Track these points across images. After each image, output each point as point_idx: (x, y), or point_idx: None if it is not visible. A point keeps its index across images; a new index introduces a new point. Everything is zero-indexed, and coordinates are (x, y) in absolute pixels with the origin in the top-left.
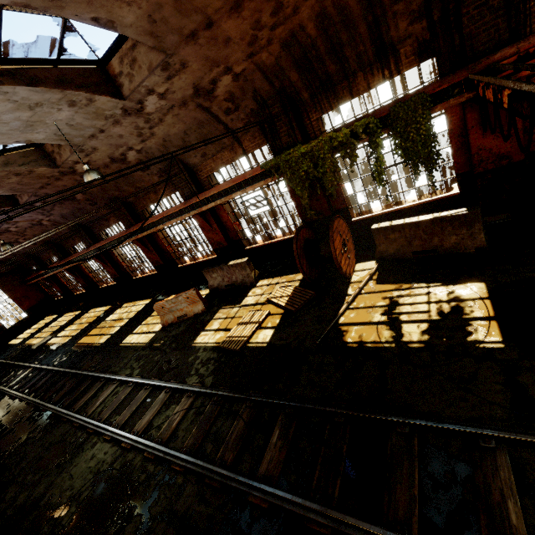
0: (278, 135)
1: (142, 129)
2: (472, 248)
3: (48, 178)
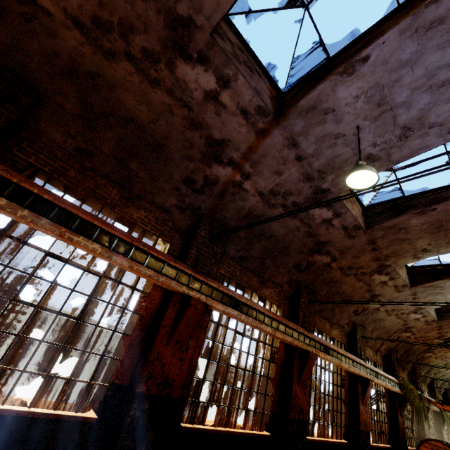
0: (395, 368)
1: (396, 310)
2: None
3: (385, 255)
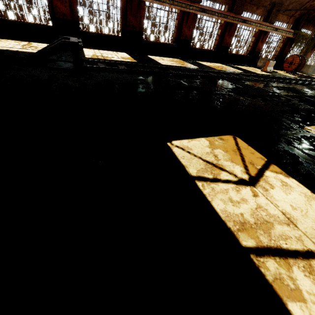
0: (300, 25)
1: None
2: (306, 73)
3: None
